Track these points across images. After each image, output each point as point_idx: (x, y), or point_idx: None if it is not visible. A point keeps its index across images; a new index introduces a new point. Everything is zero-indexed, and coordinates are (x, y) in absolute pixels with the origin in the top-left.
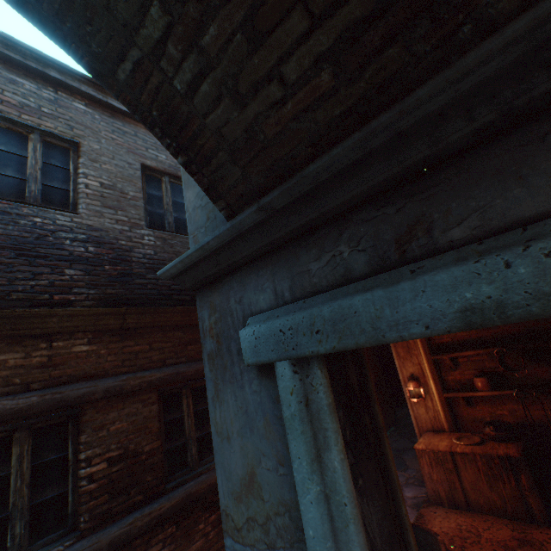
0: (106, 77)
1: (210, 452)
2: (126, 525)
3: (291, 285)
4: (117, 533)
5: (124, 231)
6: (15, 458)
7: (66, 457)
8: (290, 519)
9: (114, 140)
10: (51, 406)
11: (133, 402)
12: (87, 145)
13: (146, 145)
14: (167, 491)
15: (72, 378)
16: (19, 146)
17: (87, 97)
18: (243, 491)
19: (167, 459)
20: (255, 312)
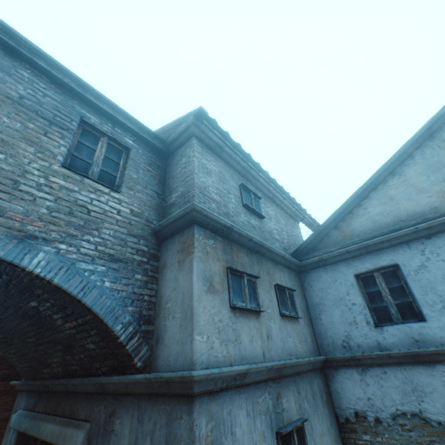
0: None
1: None
2: None
3: (27, 404)
4: None
5: None
6: None
7: None
8: None
9: None
10: None
11: None
12: None
13: None
14: None
15: None
16: None
17: None
18: None
19: None
20: (21, 408)
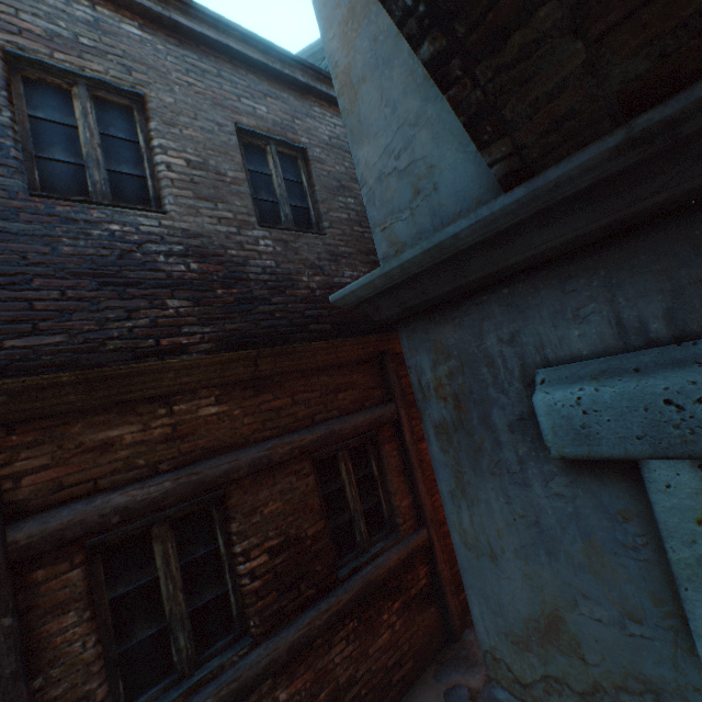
0: None
1: (380, 527)
2: (303, 626)
3: (671, 307)
4: (295, 636)
5: (231, 234)
6: (160, 558)
7: (217, 550)
8: None
9: (192, 87)
10: (189, 492)
11: (285, 475)
12: (155, 98)
13: (237, 92)
14: (340, 580)
15: (206, 452)
16: (61, 110)
17: (139, 13)
18: (532, 636)
19: (332, 540)
20: (555, 361)
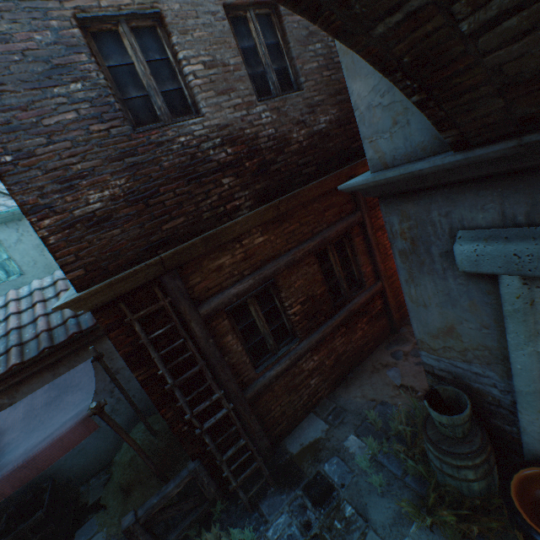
0: (354, 35)
1: (353, 284)
2: (321, 333)
3: (529, 211)
4: (318, 337)
5: (243, 117)
6: (253, 312)
7: (276, 306)
8: (489, 354)
9: None
10: (261, 283)
11: (302, 267)
12: (167, 10)
13: None
14: (335, 312)
15: (262, 262)
16: (119, 52)
17: None
18: (440, 334)
19: (329, 294)
20: (467, 228)
